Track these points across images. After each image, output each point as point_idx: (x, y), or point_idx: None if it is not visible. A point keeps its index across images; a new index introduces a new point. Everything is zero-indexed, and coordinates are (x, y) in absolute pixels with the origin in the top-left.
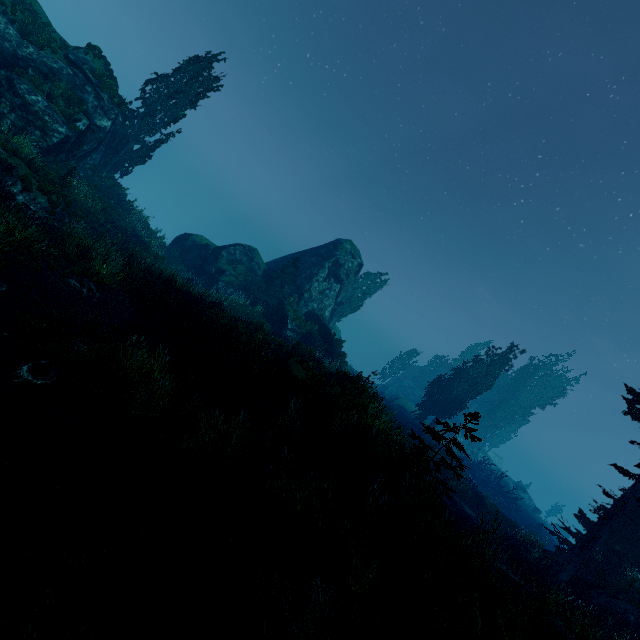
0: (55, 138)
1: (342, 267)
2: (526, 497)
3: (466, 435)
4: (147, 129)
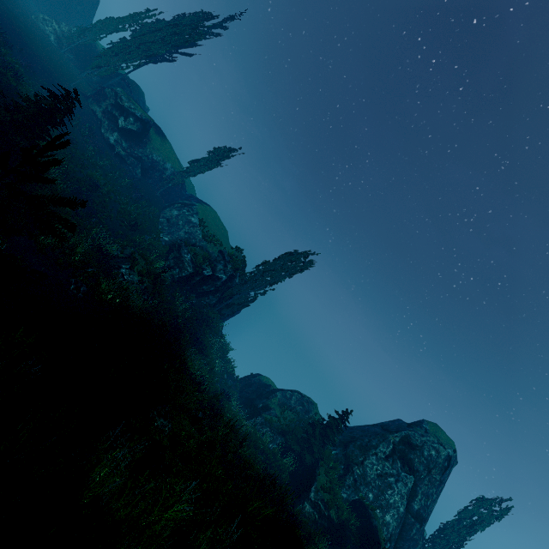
0: (184, 272)
1: (417, 451)
2: None
3: None
4: (251, 288)
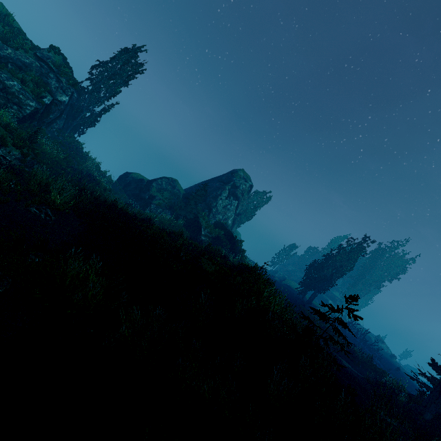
0: (28, 110)
1: (238, 188)
2: (384, 347)
3: (349, 315)
4: (95, 101)
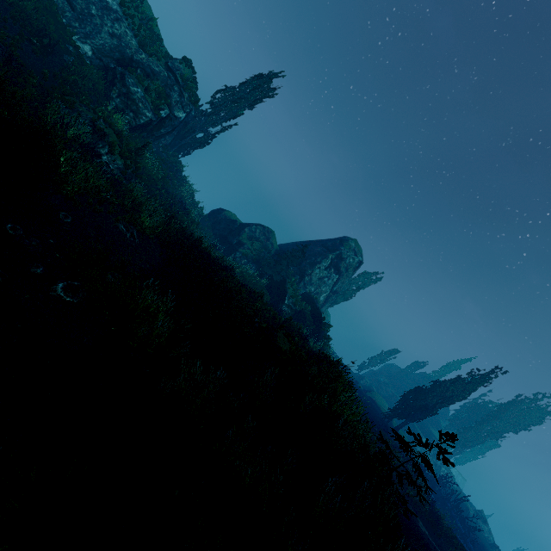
0: (142, 120)
1: (343, 261)
2: (485, 529)
3: (438, 455)
4: (211, 123)
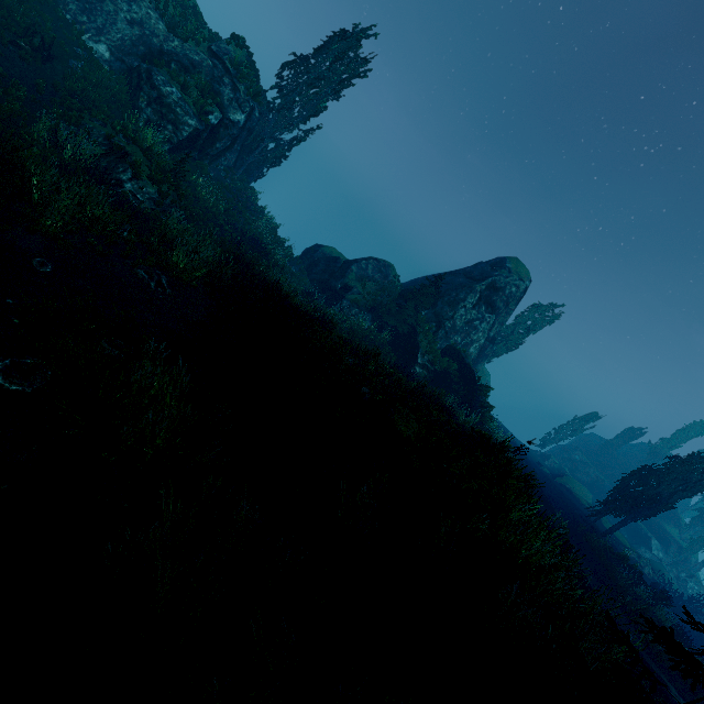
0: (185, 132)
1: (500, 292)
2: None
3: None
4: (283, 124)
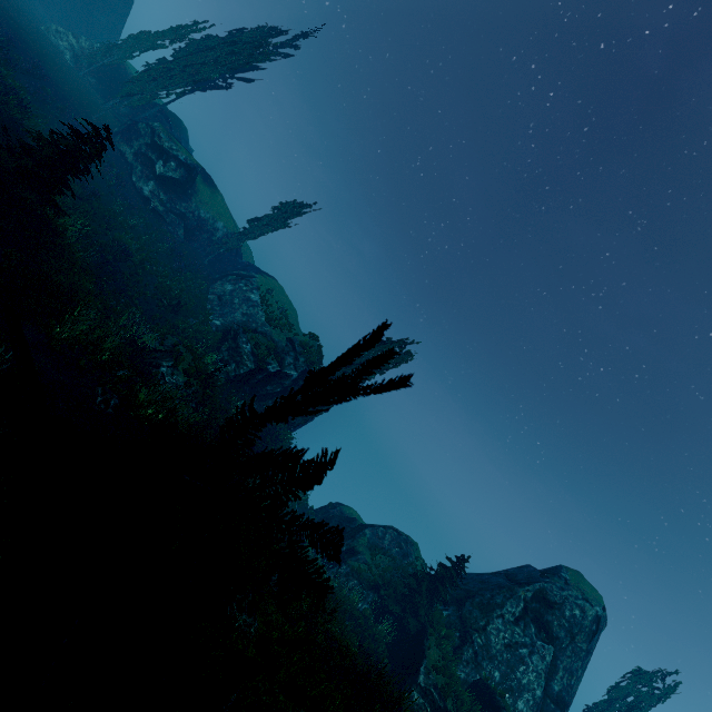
0: (243, 368)
1: (556, 610)
2: None
3: None
4: None
